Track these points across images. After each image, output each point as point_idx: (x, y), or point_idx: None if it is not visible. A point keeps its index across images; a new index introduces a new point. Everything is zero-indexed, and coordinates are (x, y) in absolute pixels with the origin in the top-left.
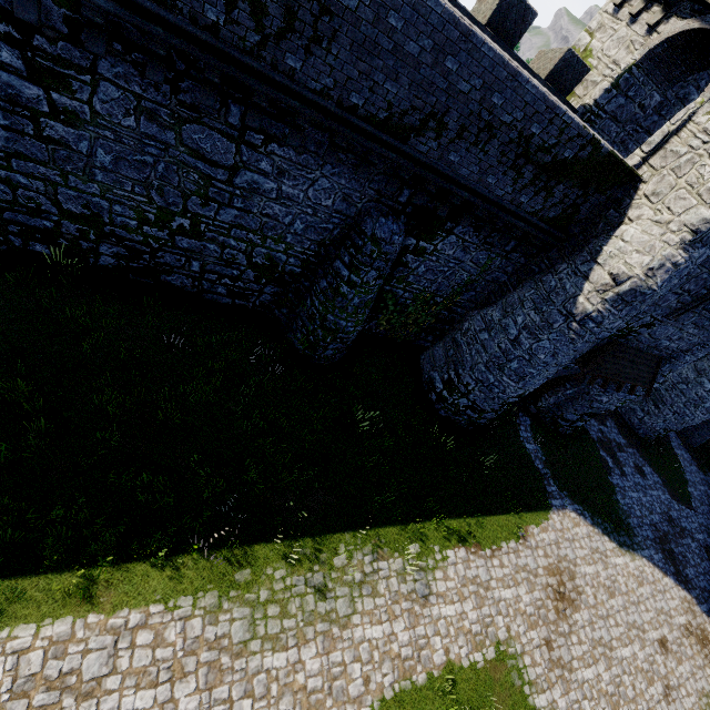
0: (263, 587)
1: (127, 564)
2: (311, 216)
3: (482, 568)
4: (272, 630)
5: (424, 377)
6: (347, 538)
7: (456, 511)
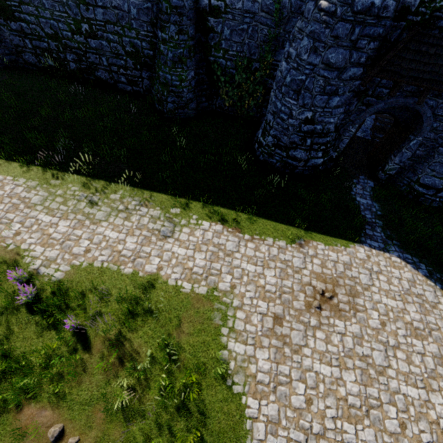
0: (62, 190)
1: (12, 162)
2: (136, 0)
3: (232, 242)
4: (52, 206)
5: (256, 137)
6: (127, 189)
7: (230, 206)
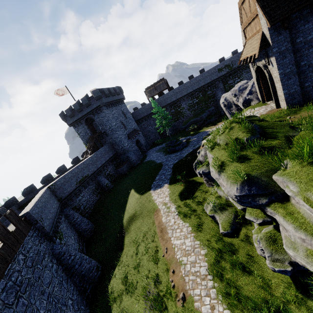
0: None
1: None
2: None
3: None
4: None
5: None
6: None
7: None
